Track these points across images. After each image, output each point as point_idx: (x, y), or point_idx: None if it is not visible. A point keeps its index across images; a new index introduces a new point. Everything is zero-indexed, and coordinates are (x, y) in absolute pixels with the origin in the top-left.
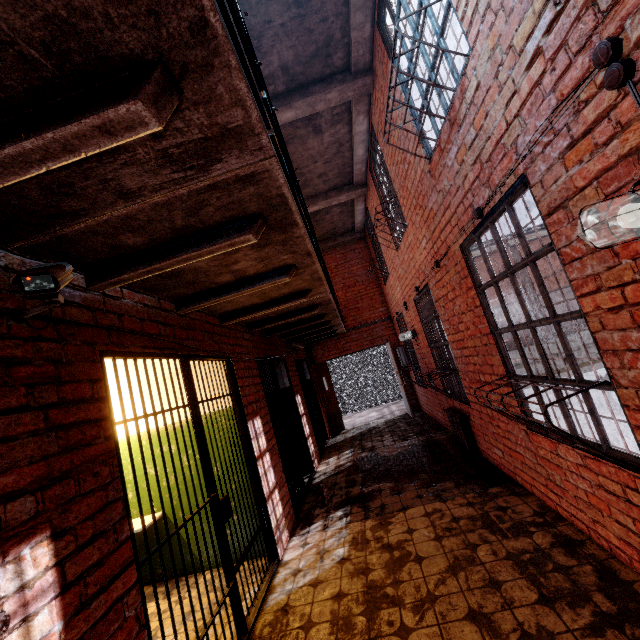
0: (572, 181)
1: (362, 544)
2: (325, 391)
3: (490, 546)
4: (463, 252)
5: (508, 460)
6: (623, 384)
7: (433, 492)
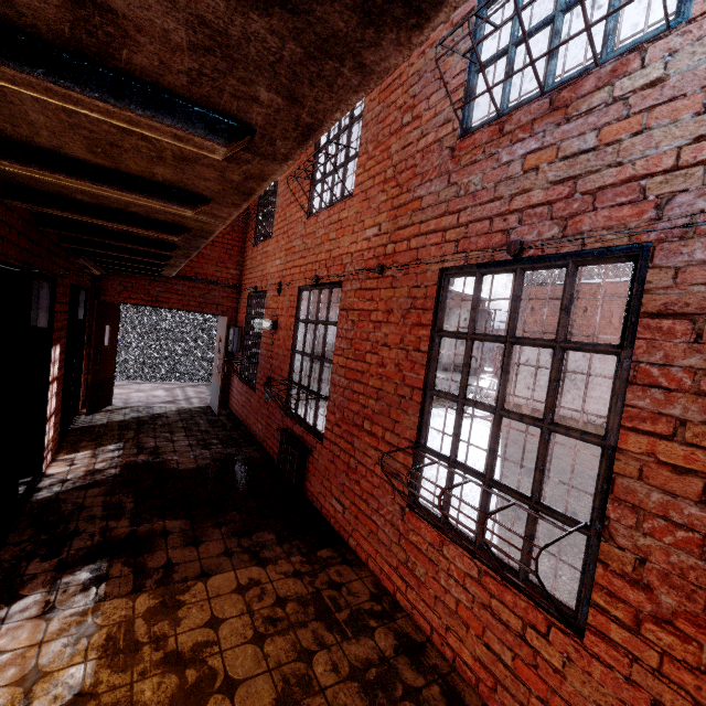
0: None
1: (126, 654)
2: (102, 346)
3: (329, 654)
4: (440, 278)
5: (349, 519)
6: (619, 542)
7: (248, 547)
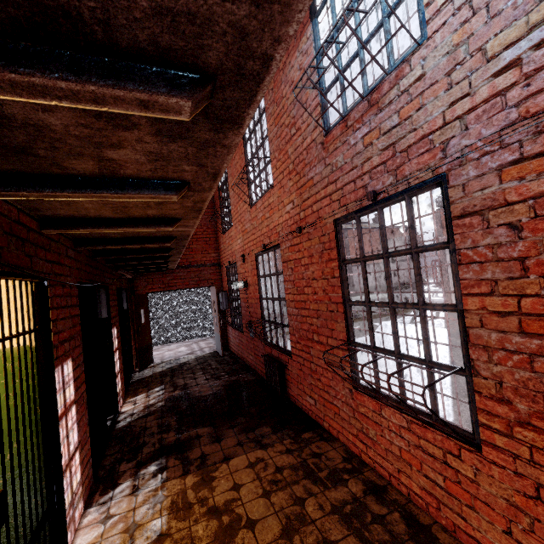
0: (502, 194)
1: (184, 510)
2: (141, 323)
3: (316, 499)
4: (336, 226)
5: (320, 408)
6: (483, 374)
7: (253, 438)
